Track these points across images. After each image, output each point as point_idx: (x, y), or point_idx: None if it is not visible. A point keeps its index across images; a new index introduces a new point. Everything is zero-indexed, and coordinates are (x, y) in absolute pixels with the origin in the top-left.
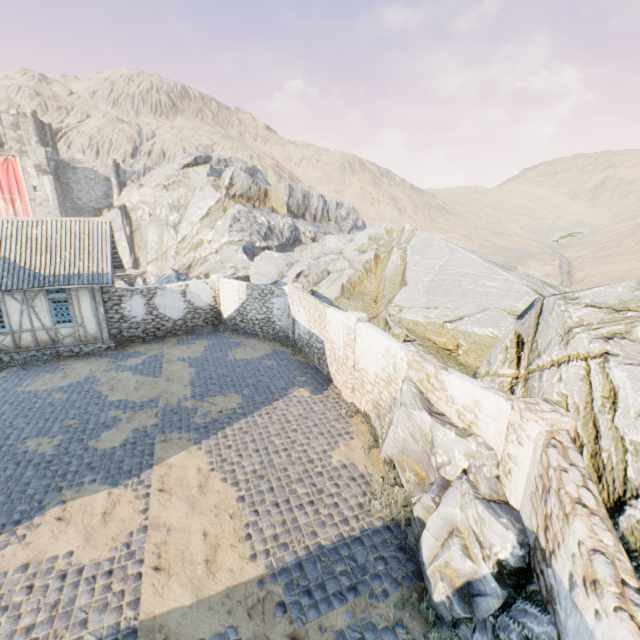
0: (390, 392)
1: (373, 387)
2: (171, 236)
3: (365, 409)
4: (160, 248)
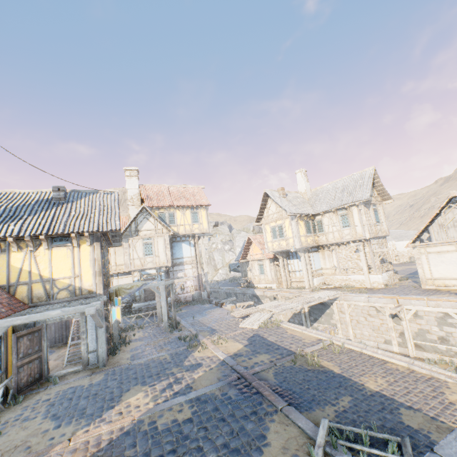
0: None
1: (407, 253)
2: (231, 254)
3: (406, 261)
4: (224, 261)
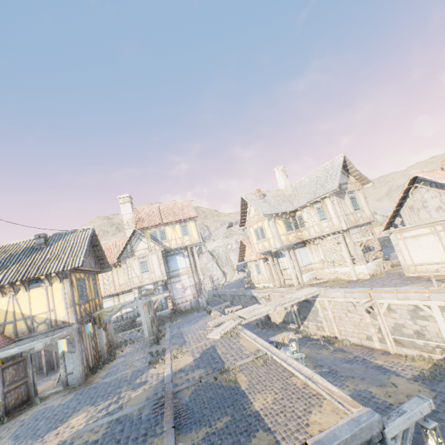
0: None
1: None
2: None
3: None
4: None
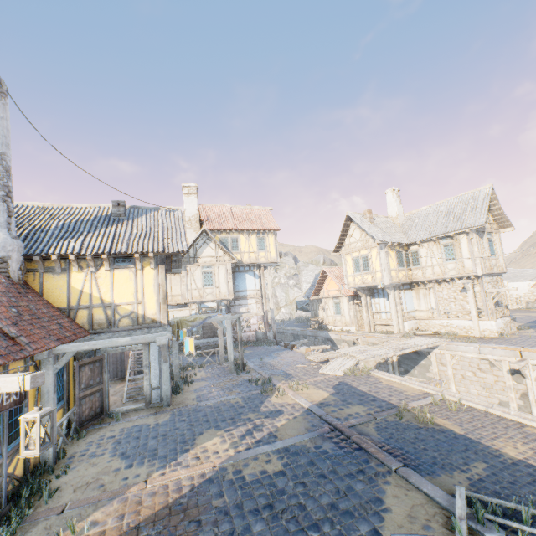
0: (534, 295)
1: (524, 298)
2: (296, 291)
3: (521, 307)
4: (287, 298)
